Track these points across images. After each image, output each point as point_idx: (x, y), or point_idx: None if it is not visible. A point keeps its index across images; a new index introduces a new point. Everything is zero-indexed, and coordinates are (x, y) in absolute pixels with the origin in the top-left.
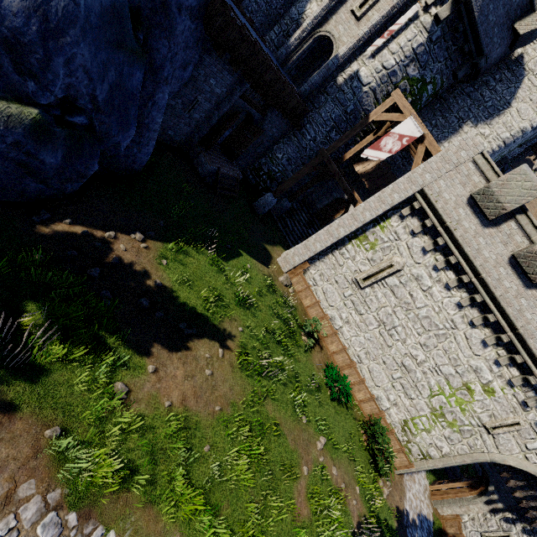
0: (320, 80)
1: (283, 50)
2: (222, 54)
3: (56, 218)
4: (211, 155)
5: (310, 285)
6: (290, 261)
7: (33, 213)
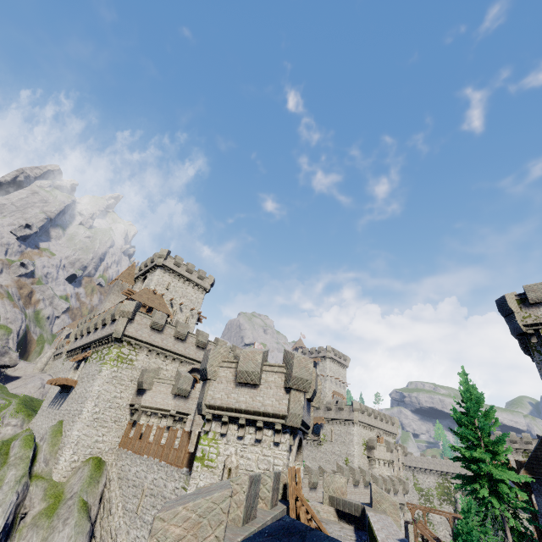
0: None
1: None
2: None
3: None
4: None
5: None
6: None
7: None
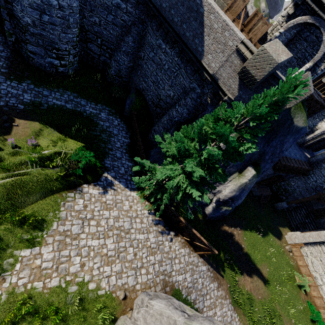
0: (322, 158)
1: (301, 141)
2: (276, 171)
3: (222, 224)
4: (259, 187)
5: (303, 255)
6: (292, 239)
7: (218, 222)
